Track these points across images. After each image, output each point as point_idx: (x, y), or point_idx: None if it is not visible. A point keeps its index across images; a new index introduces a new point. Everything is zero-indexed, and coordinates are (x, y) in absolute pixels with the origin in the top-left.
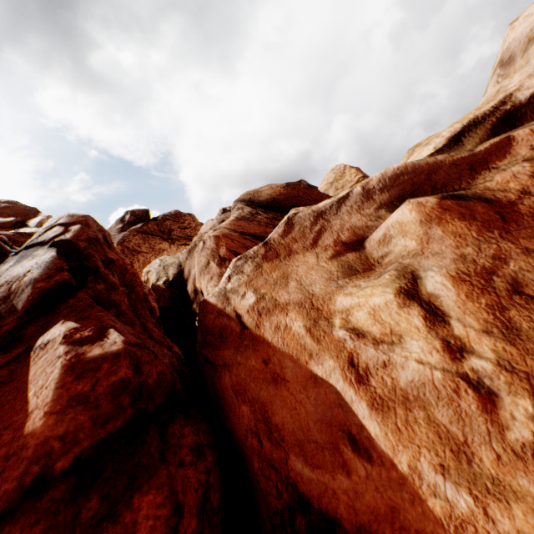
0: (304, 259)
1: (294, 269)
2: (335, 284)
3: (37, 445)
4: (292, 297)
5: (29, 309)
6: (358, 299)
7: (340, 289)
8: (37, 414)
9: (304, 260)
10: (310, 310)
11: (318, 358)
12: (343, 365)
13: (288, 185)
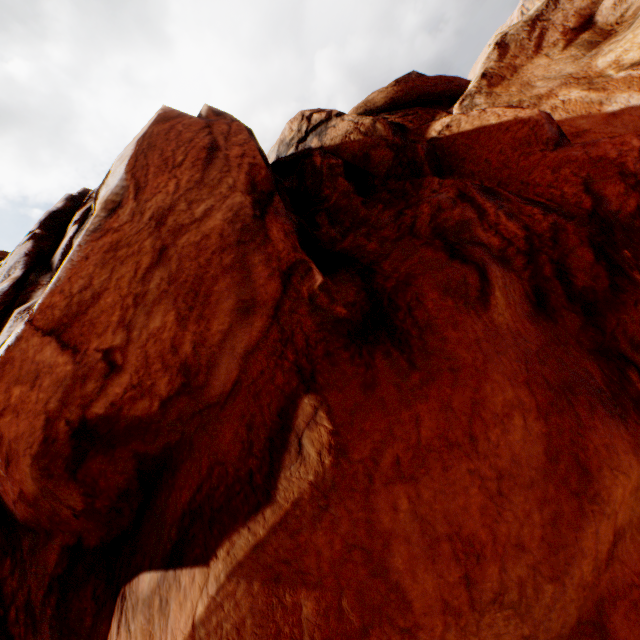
0: (534, 65)
1: (529, 77)
2: (586, 57)
3: (543, 118)
4: (550, 86)
5: (393, 133)
6: (622, 49)
7: (595, 57)
8: (523, 114)
9: (534, 67)
10: (578, 82)
11: (609, 101)
12: (637, 88)
13: (398, 82)
